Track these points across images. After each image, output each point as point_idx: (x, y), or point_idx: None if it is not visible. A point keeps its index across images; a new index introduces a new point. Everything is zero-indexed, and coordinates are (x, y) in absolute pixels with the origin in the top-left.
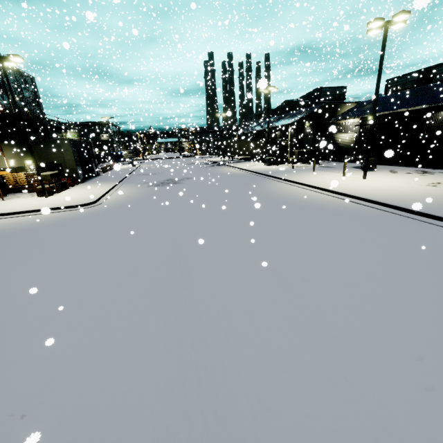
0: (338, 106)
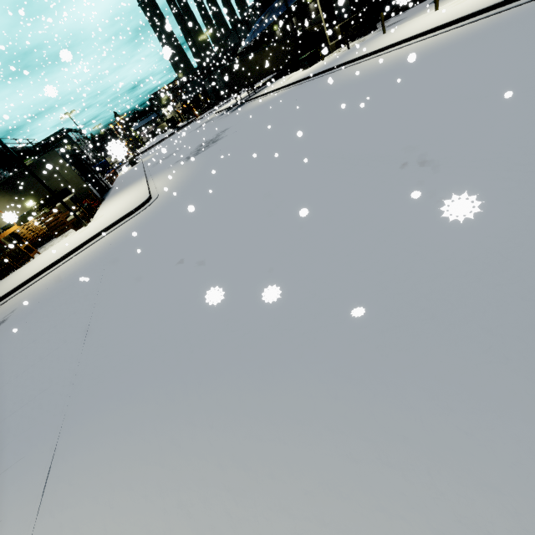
0: None
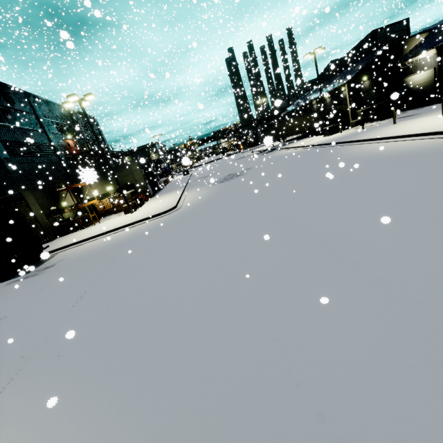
0: (404, 43)
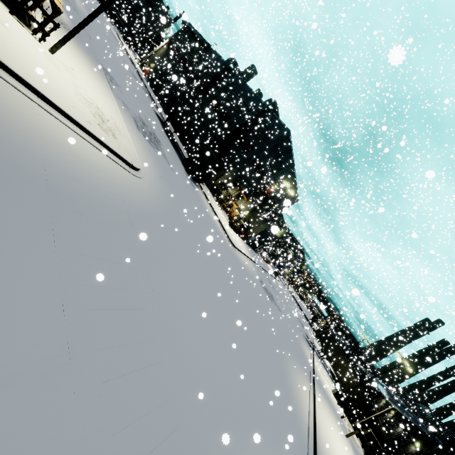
0: None
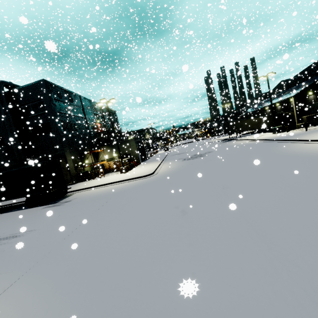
0: None
